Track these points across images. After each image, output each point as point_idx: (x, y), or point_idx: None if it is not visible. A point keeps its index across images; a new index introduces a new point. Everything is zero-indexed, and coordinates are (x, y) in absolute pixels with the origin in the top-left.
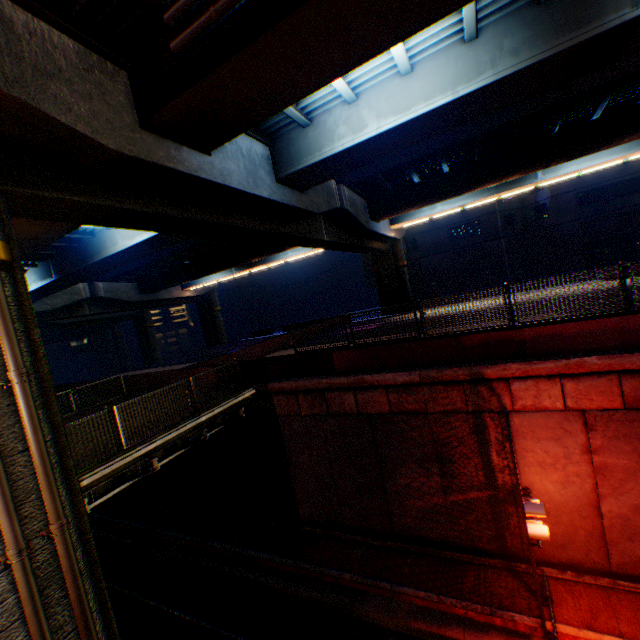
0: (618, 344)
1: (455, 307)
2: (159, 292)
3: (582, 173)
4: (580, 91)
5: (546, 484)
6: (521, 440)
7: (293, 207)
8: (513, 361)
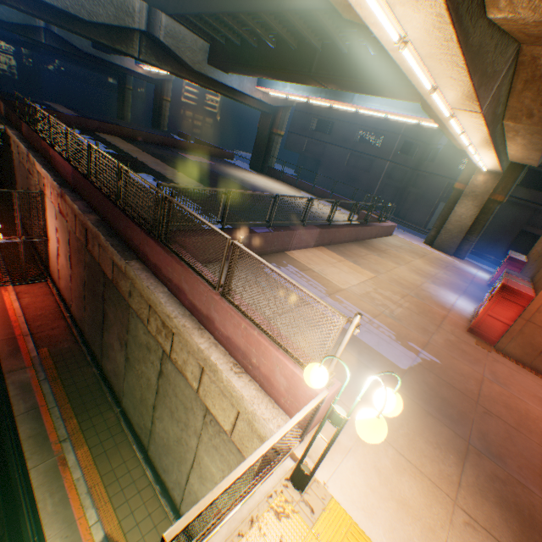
0: (65, 177)
1: (269, 183)
2: (111, 55)
3: (389, 117)
4: (290, 7)
5: (53, 240)
6: (49, 213)
7: (42, 0)
8: (44, 164)
